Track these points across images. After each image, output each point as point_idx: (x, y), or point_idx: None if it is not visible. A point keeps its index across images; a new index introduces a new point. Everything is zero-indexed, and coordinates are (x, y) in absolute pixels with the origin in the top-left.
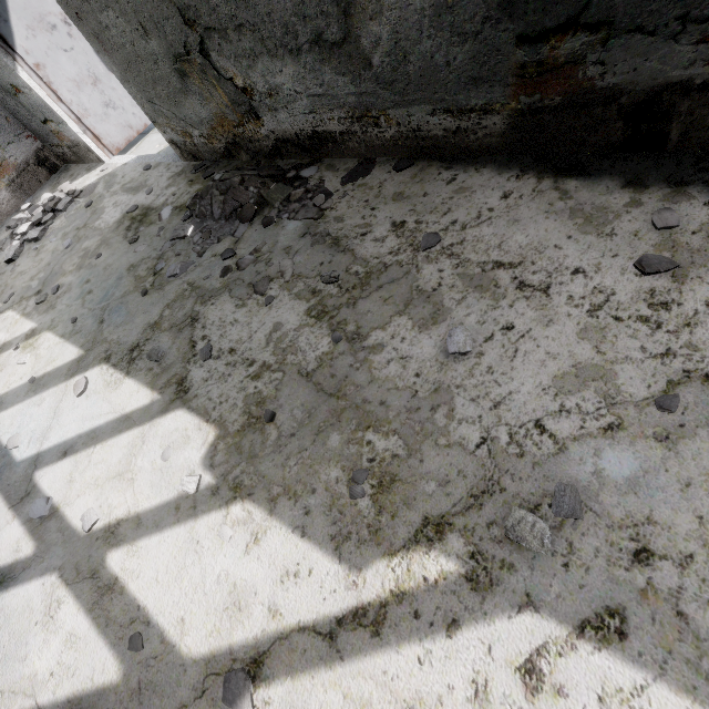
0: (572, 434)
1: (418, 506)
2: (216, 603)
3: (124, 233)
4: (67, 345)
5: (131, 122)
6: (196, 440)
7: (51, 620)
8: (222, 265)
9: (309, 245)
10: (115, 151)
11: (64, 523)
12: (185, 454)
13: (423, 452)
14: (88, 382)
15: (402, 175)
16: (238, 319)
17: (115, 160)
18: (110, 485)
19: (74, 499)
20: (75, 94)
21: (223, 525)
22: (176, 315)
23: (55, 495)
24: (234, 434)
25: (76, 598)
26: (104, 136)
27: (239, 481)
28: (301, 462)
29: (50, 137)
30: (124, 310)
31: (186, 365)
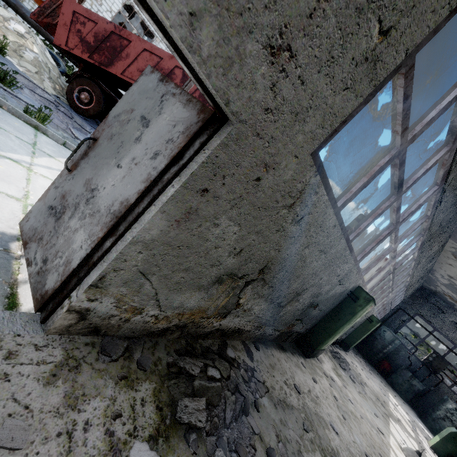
0: (353, 438)
1: None
2: None
3: None
4: None
5: None
6: None
7: None
8: None
9: (284, 412)
10: None
11: None
12: None
13: None
14: None
15: (262, 353)
16: None
17: None
18: None
19: None
20: None
21: None
22: None
23: None
24: None
25: None
26: None
27: None
28: None
29: None
30: None
31: None
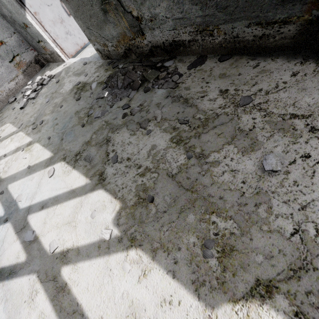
0: None
1: (251, 270)
2: (121, 311)
3: (73, 95)
4: (45, 150)
5: (78, 42)
6: (109, 208)
7: (32, 302)
8: (122, 112)
9: (170, 102)
10: (70, 56)
11: (41, 246)
12: (103, 216)
13: (252, 233)
14: (54, 170)
15: (224, 64)
16: (131, 142)
17: (70, 60)
18: (64, 228)
19: (46, 233)
20: (52, 28)
21: (125, 262)
22: (99, 137)
23: (37, 230)
24: (130, 207)
25: (45, 291)
26: (65, 49)
27: (134, 236)
28: (171, 229)
29: (41, 50)
30: (73, 134)
31: (104, 165)
